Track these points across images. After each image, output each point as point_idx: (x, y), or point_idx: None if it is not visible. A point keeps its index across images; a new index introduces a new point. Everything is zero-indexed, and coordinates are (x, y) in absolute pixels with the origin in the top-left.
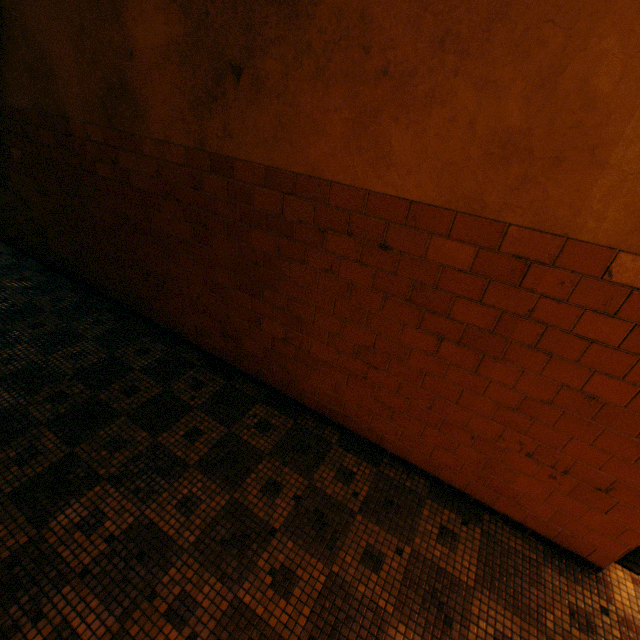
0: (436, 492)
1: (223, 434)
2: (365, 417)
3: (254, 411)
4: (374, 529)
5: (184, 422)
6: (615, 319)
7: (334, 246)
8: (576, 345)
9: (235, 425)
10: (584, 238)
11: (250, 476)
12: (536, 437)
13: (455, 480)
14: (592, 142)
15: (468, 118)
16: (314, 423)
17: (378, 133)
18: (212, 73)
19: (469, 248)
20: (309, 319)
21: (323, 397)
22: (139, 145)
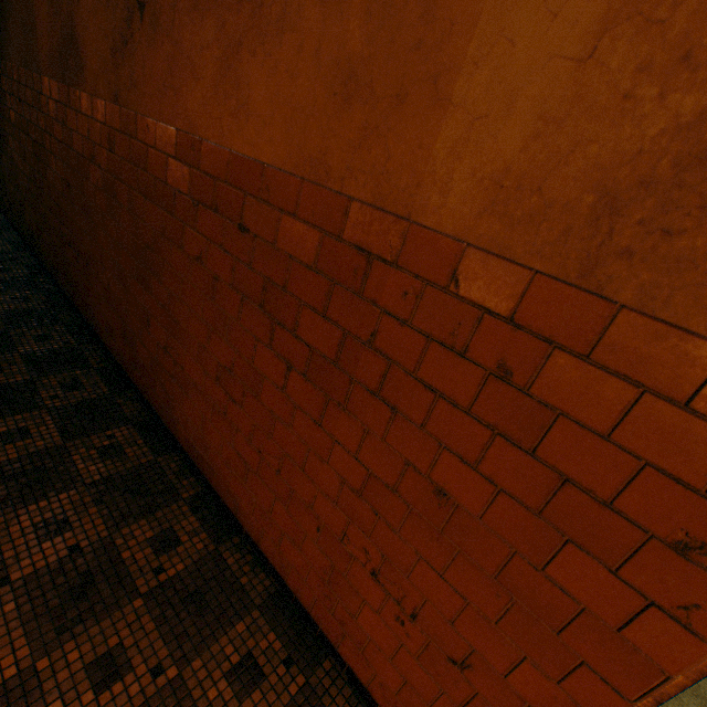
0: (277, 604)
1: (53, 445)
2: (225, 471)
3: (115, 432)
4: (147, 626)
5: (19, 419)
6: (466, 360)
7: (204, 225)
8: (423, 398)
9: (77, 440)
10: (428, 222)
11: (39, 503)
12: (382, 546)
13: (303, 593)
14: (434, 70)
15: (314, 45)
16: (178, 467)
17: (240, 73)
18: (126, 13)
19: (315, 233)
20: (184, 323)
21: (193, 434)
22: (80, 101)
